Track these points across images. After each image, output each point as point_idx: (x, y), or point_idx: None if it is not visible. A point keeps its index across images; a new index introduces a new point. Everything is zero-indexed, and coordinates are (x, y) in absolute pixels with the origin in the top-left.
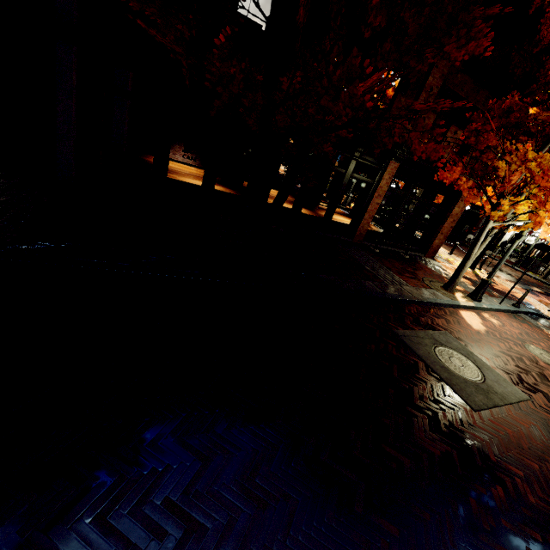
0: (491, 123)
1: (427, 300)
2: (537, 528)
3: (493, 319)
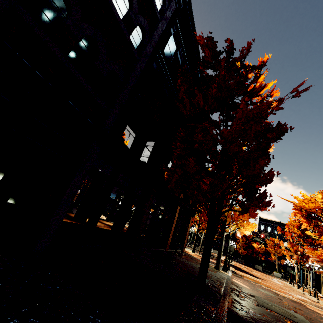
0: None
1: (229, 279)
2: None
3: (238, 279)
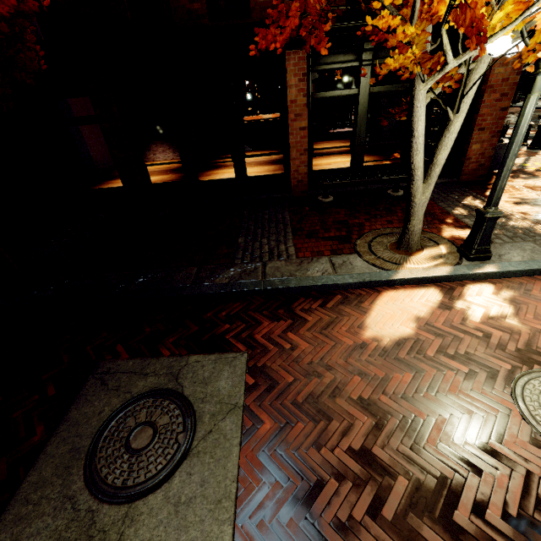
0: None
1: (289, 283)
2: None
3: (493, 299)
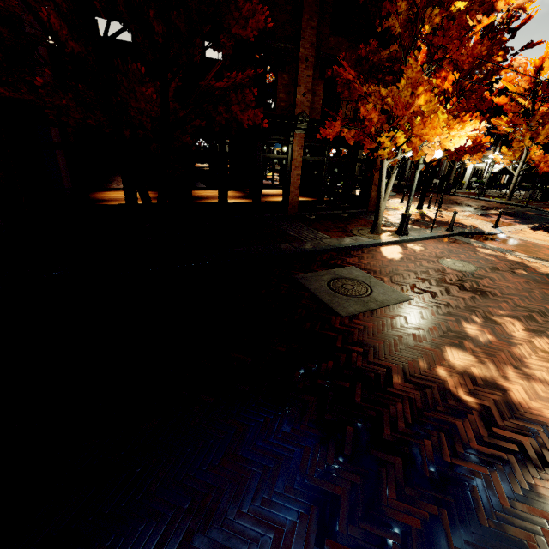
0: (342, 75)
1: (343, 245)
2: (351, 380)
3: (417, 246)
